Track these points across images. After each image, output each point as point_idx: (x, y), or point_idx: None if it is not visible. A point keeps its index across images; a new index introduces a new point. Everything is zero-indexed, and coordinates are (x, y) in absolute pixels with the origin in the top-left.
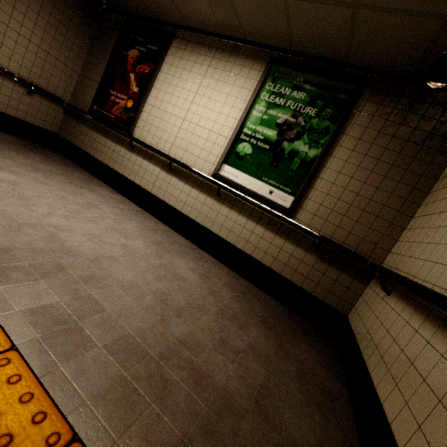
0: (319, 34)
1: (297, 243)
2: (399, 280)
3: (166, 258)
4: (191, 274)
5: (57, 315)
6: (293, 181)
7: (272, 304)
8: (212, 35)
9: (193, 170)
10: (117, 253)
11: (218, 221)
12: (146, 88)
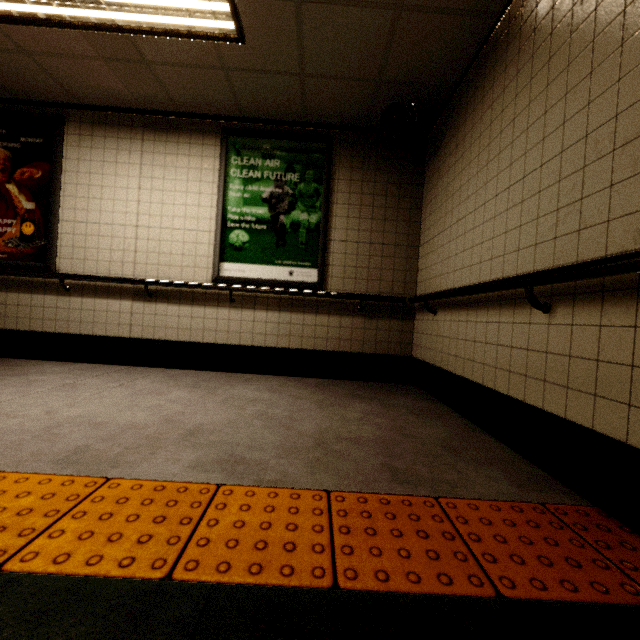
0: (271, 100)
1: (340, 313)
2: (440, 295)
3: (222, 393)
4: (259, 393)
5: (212, 460)
6: (308, 253)
7: (346, 384)
8: (128, 111)
9: (186, 283)
10: (176, 408)
11: (246, 329)
12: (50, 199)
